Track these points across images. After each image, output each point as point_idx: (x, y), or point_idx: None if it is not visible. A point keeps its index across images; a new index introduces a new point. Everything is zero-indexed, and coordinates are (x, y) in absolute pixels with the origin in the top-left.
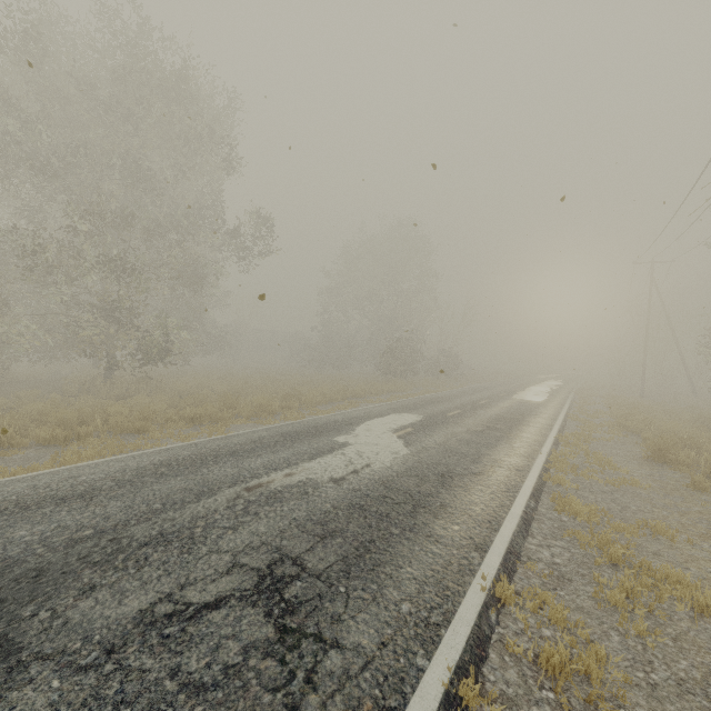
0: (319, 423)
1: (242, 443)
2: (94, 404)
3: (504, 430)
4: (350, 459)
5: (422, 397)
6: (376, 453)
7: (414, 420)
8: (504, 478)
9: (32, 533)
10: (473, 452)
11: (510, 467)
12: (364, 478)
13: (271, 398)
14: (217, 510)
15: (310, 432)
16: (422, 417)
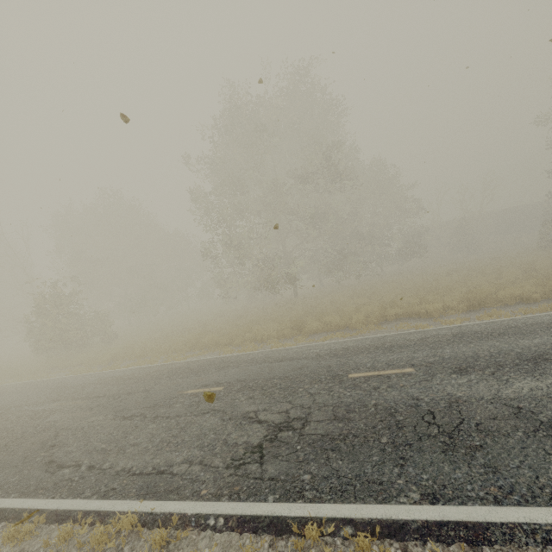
0: (221, 361)
1: (148, 372)
2: (225, 327)
3: (289, 437)
4: (103, 404)
5: (518, 318)
6: (118, 406)
7: (273, 375)
8: (36, 481)
9: (29, 398)
10: (129, 442)
11: (72, 478)
12: (58, 421)
13: (282, 325)
14: (29, 410)
15: (184, 371)
16: (302, 372)
